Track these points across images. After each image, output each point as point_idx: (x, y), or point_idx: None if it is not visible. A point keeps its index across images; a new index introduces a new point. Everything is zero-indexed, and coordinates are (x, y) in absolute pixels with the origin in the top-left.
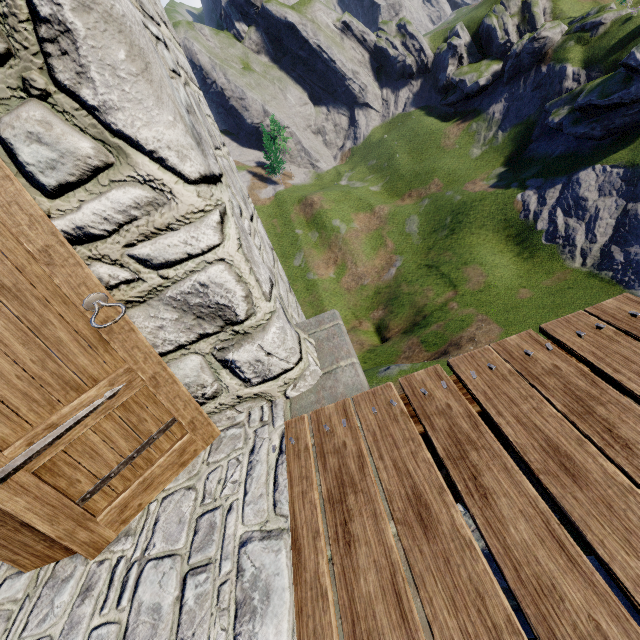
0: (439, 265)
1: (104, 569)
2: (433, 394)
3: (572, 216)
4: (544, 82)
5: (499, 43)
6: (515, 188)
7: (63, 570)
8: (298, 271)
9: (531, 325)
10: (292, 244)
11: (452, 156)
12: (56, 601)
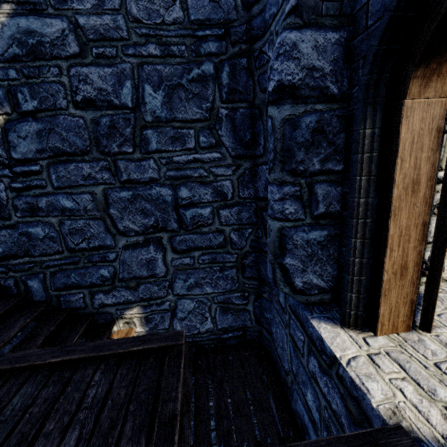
0: None
1: (445, 338)
2: None
3: None
4: None
5: None
6: None
7: (410, 337)
8: None
9: None
10: None
11: None
12: (430, 348)
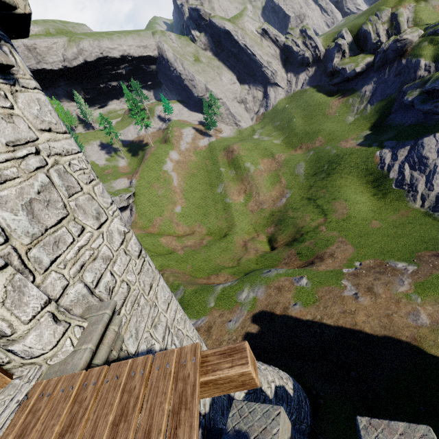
0: (316, 198)
1: None
2: (88, 387)
3: (416, 170)
4: (403, 71)
5: (372, 42)
6: (375, 147)
7: None
8: (219, 196)
9: (376, 248)
10: (217, 178)
11: (333, 121)
12: None
